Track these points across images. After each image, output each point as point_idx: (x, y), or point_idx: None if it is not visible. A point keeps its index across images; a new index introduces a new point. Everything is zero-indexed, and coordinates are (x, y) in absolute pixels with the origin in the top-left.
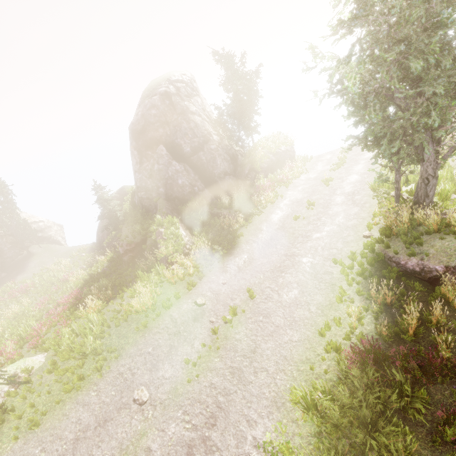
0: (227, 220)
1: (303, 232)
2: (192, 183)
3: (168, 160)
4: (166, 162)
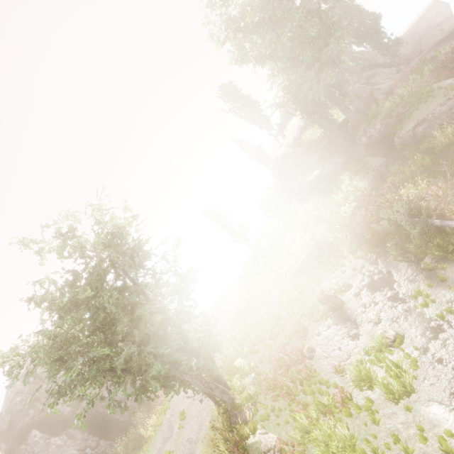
0: None
1: None
2: (81, 448)
3: (45, 442)
4: (43, 445)
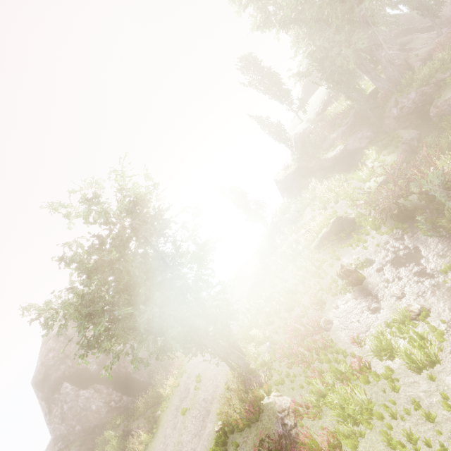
0: (137, 439)
1: (184, 437)
2: (106, 401)
3: (75, 393)
4: (73, 396)
